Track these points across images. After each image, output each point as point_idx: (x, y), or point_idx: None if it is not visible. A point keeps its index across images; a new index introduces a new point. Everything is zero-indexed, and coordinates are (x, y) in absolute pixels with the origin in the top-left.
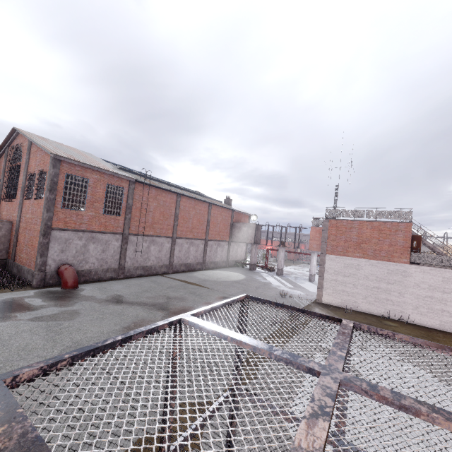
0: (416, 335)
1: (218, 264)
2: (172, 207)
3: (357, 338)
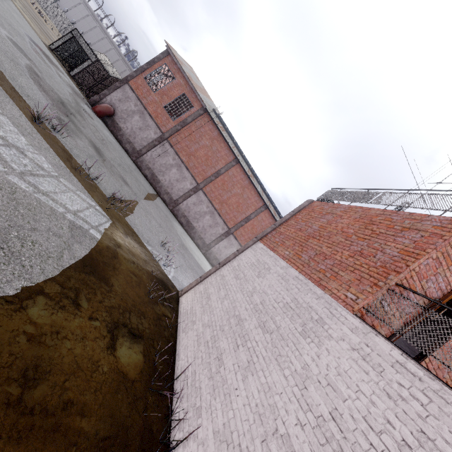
0: (42, 345)
1: None
2: (221, 163)
3: (4, 150)
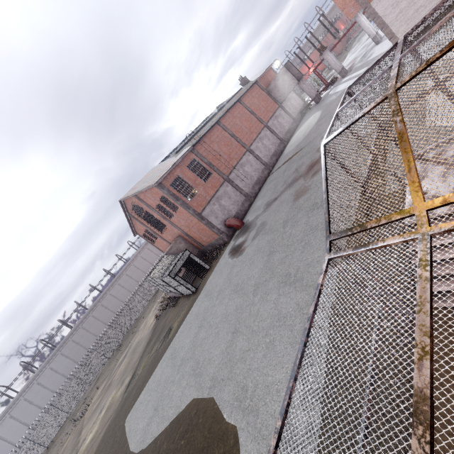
0: None
1: (291, 130)
2: (225, 134)
3: None
